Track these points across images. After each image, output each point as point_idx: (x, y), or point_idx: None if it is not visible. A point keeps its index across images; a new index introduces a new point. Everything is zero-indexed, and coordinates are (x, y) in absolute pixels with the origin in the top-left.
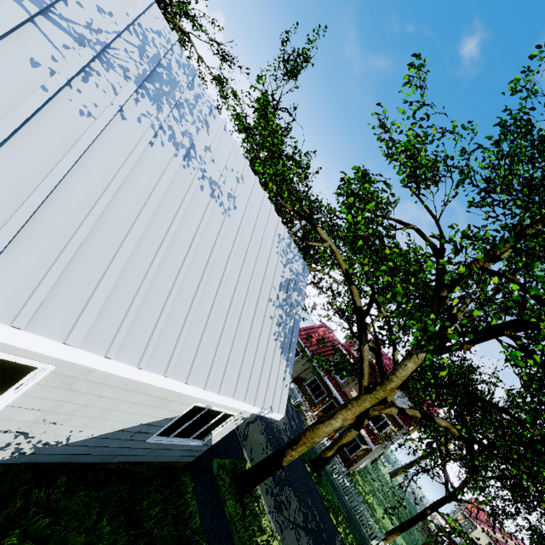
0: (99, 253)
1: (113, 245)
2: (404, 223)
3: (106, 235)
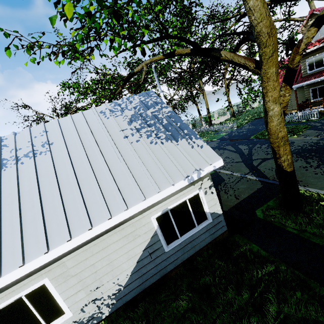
0: None
1: None
2: None
3: None
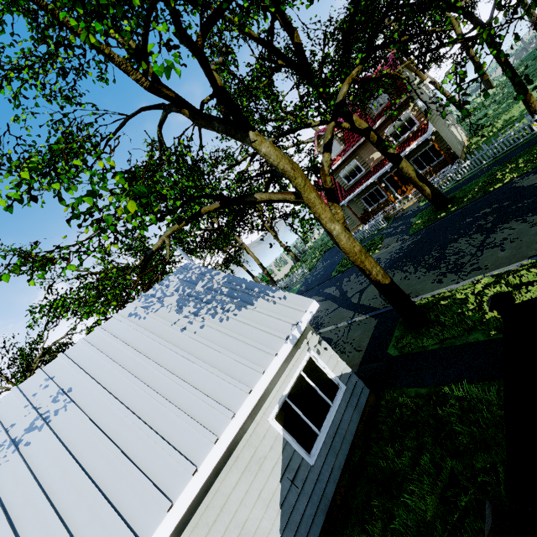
0: None
1: None
2: (159, 140)
3: None
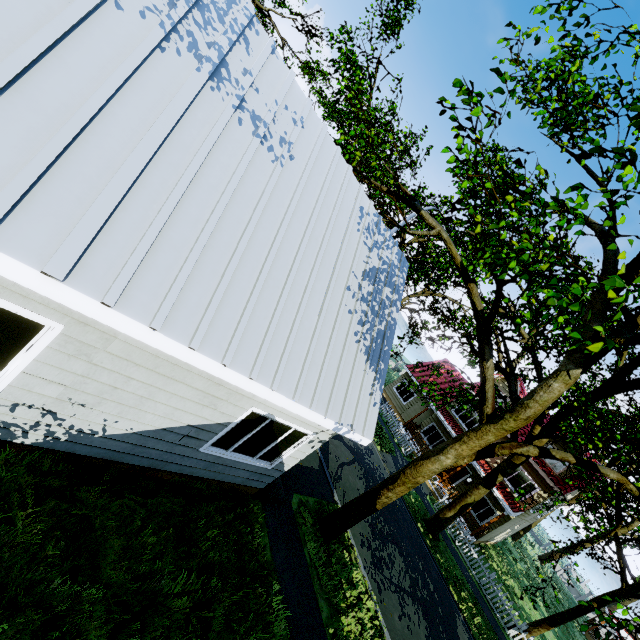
0: (89, 172)
1: (109, 167)
2: None
3: (98, 152)
